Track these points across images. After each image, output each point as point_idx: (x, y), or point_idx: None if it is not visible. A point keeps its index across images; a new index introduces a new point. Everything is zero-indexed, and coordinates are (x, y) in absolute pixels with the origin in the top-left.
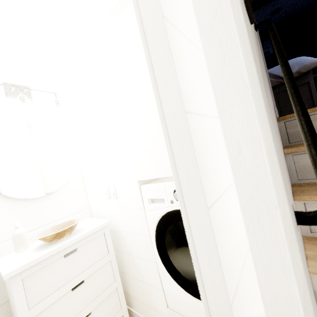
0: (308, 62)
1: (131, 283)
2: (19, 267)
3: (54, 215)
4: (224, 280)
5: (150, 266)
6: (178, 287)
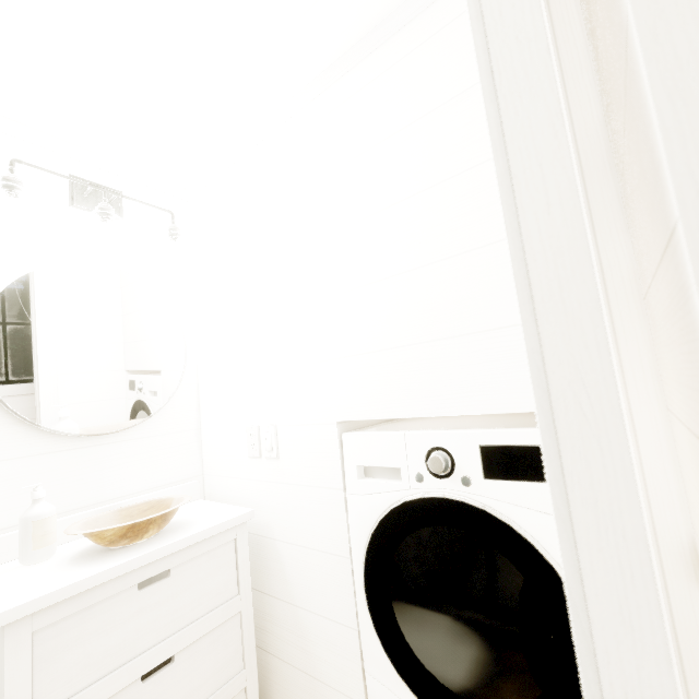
0: None
1: (279, 677)
2: (34, 599)
3: (121, 483)
4: (670, 664)
5: (339, 637)
6: None
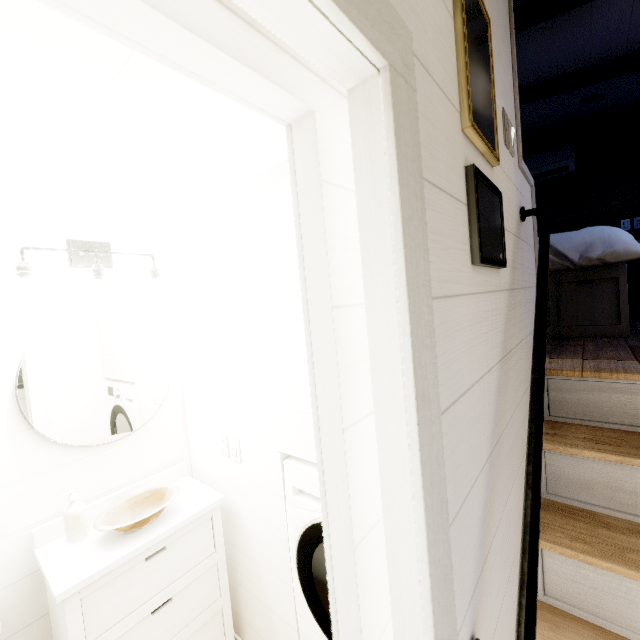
0: (621, 247)
1: (246, 600)
2: (79, 581)
3: (129, 472)
4: None
5: (282, 588)
6: (322, 636)
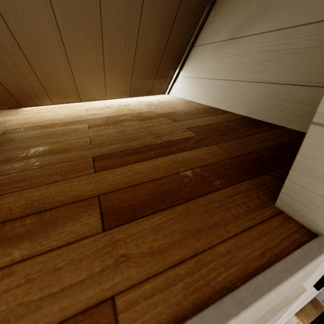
0: None
1: None
2: None
3: None
4: None
5: None
6: None
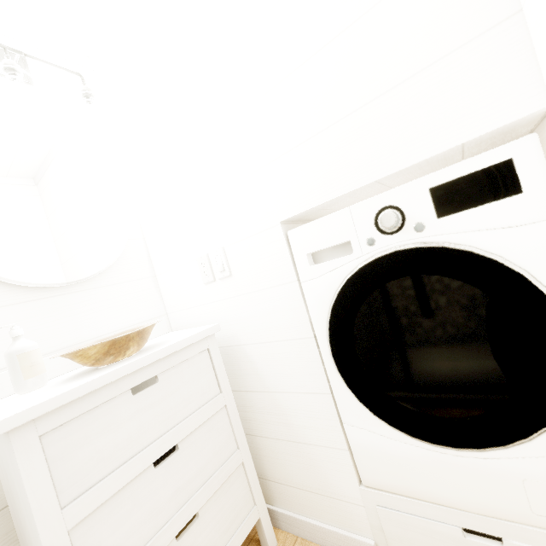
0: None
1: (268, 451)
2: (31, 406)
3: (95, 325)
4: None
5: (315, 404)
6: (388, 432)
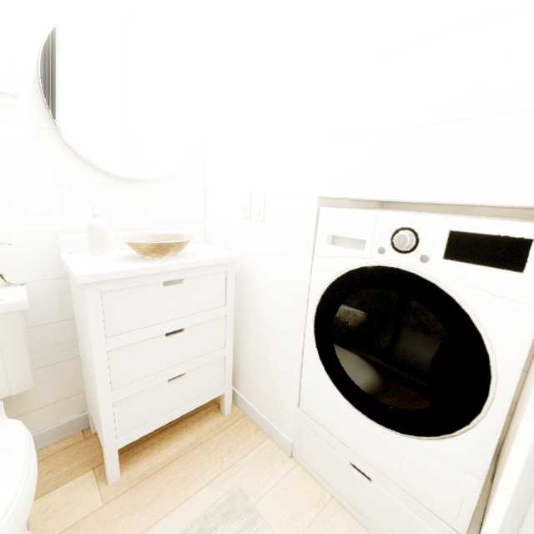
0: None
1: (246, 357)
2: (99, 273)
3: (150, 219)
4: None
5: (289, 344)
6: (330, 387)
